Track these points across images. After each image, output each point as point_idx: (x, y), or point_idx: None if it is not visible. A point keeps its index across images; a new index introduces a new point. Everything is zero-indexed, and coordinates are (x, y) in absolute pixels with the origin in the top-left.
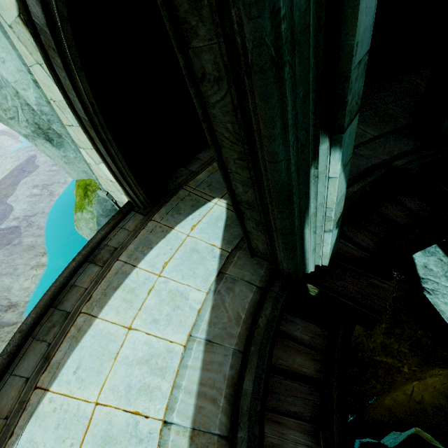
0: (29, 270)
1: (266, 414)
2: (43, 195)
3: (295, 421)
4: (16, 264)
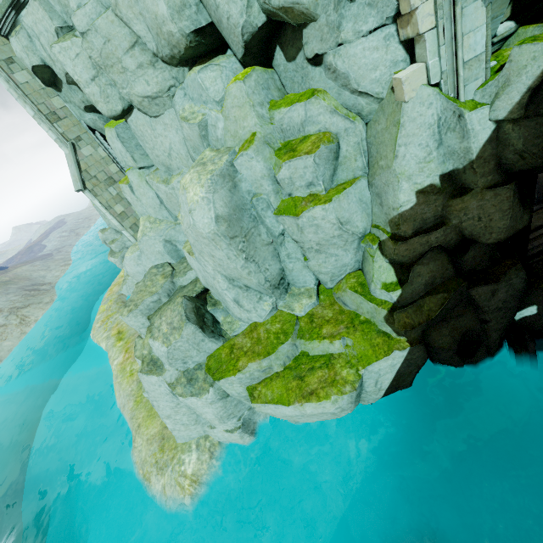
0: (59, 267)
1: None
2: (71, 236)
3: None
4: (49, 265)
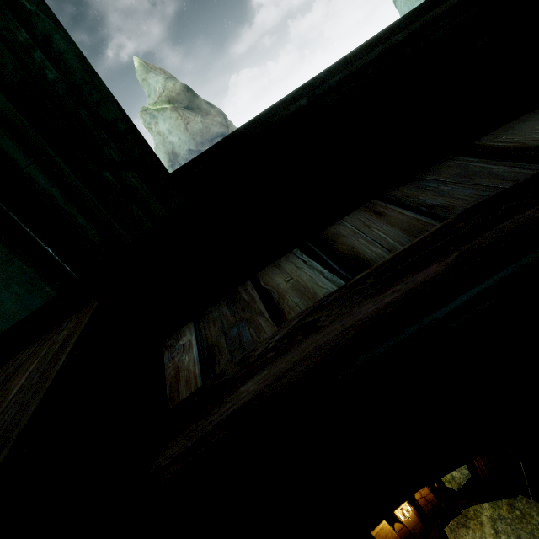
0: None
1: (373, 202)
2: None
3: (415, 216)
4: None
